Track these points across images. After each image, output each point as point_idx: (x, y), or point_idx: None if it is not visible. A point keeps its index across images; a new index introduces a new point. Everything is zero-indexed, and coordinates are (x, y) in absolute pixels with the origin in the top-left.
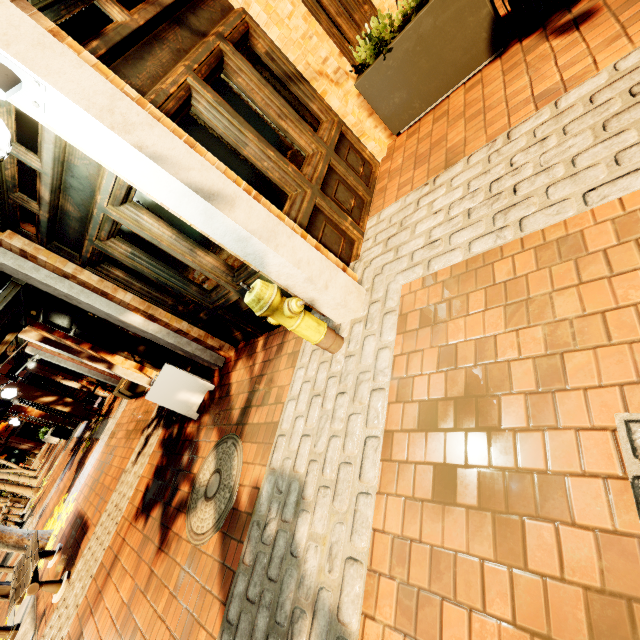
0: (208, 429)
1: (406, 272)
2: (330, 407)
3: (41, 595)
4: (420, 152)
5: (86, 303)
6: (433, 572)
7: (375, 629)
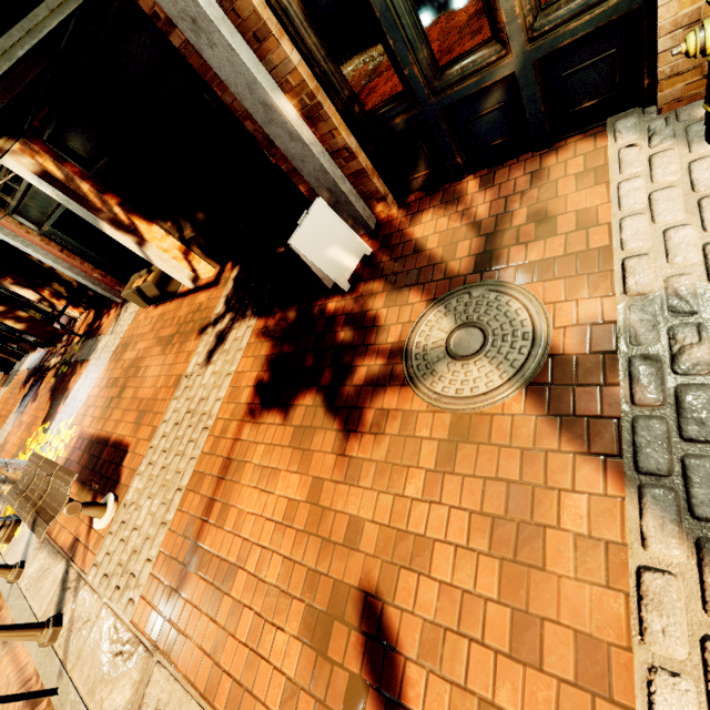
0: (388, 295)
1: None
2: None
3: (55, 528)
4: None
5: (227, 46)
6: None
7: None
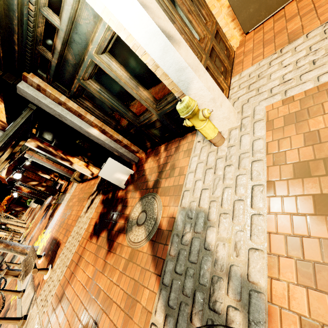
0: (132, 192)
1: (267, 99)
2: (221, 173)
3: (36, 276)
4: (266, 39)
5: (70, 120)
6: (322, 253)
7: (279, 285)
